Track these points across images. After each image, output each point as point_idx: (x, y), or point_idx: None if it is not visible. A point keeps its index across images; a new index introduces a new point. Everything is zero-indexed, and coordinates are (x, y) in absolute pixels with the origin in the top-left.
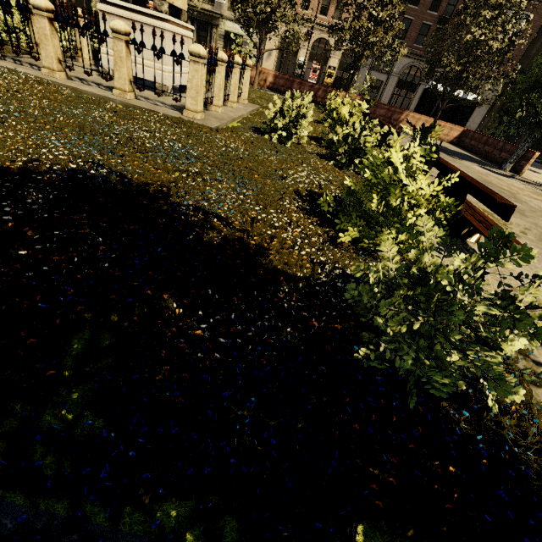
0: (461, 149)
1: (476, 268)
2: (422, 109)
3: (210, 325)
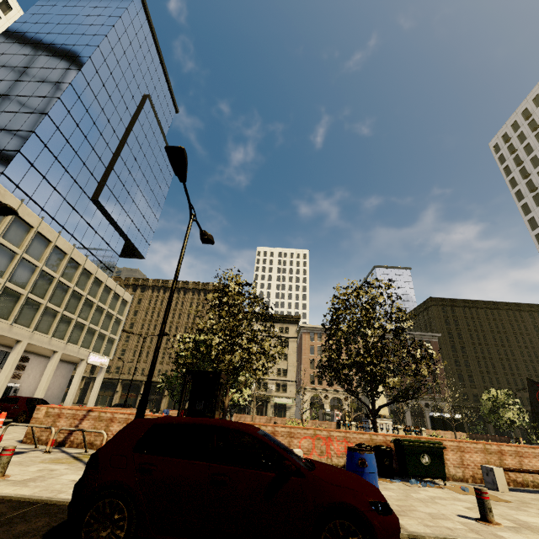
0: None
1: None
2: (437, 427)
3: None
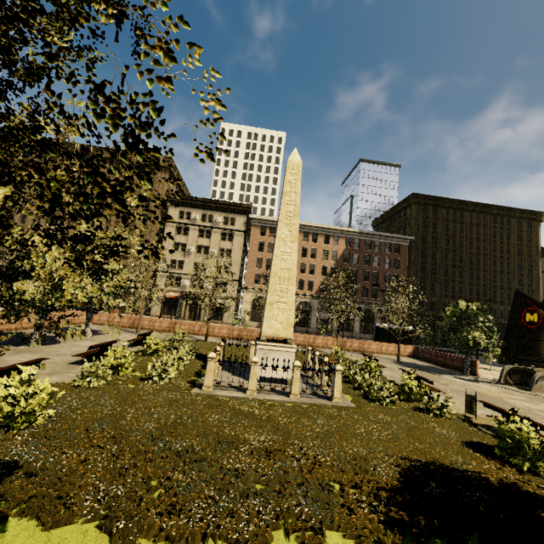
0: (421, 361)
1: None
2: (381, 339)
3: None
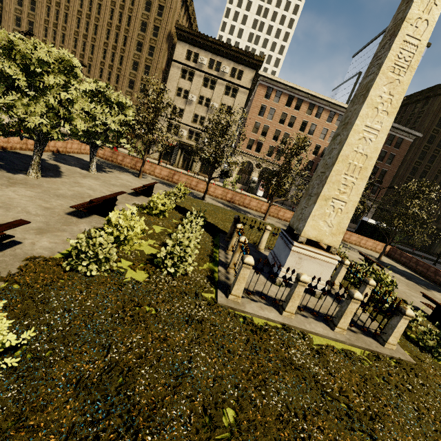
0: (397, 263)
1: None
2: (363, 233)
3: None
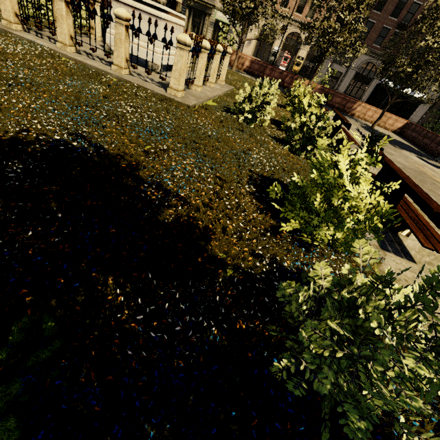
0: (402, 139)
1: (409, 320)
2: (373, 101)
3: (143, 317)
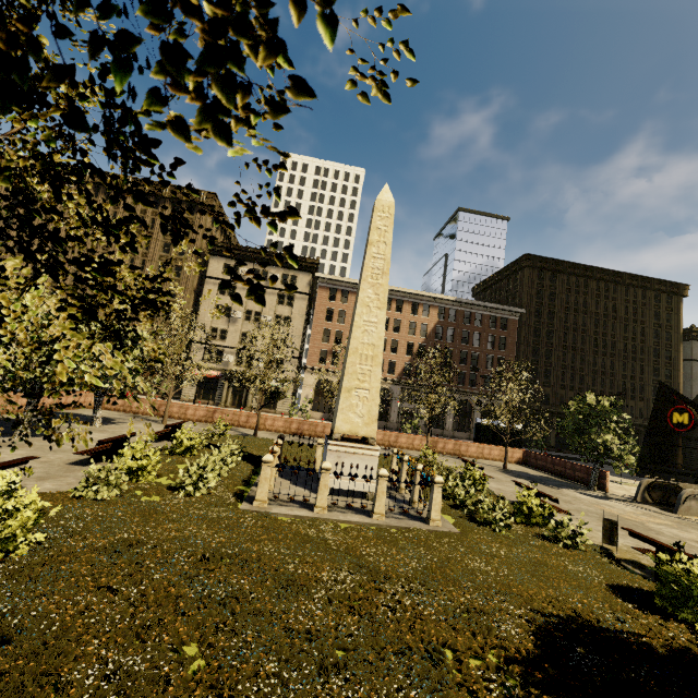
0: (534, 469)
1: None
2: (482, 439)
3: None
